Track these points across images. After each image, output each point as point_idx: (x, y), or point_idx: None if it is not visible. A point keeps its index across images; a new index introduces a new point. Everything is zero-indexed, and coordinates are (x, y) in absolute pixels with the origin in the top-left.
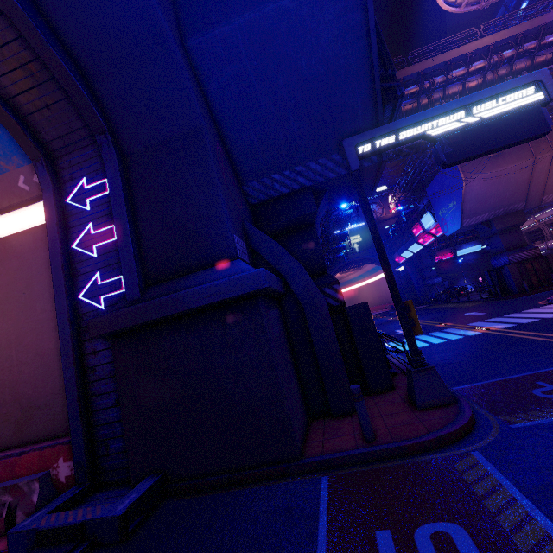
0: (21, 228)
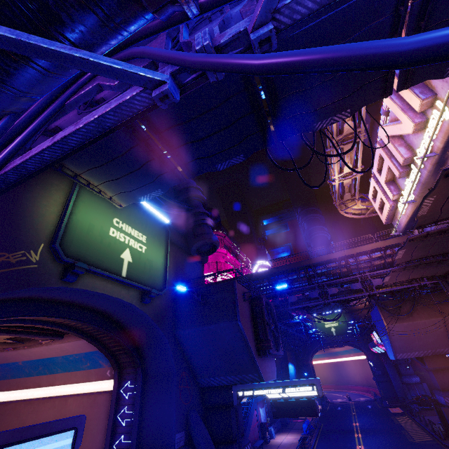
0: (103, 387)
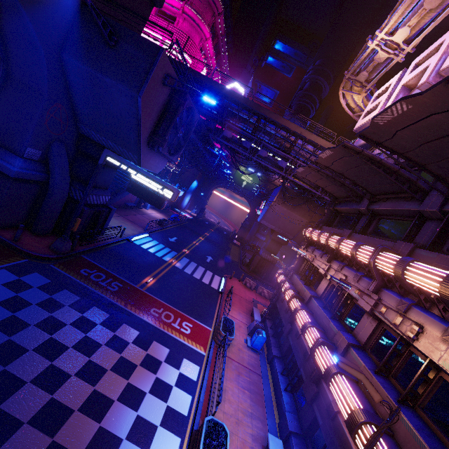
0: None
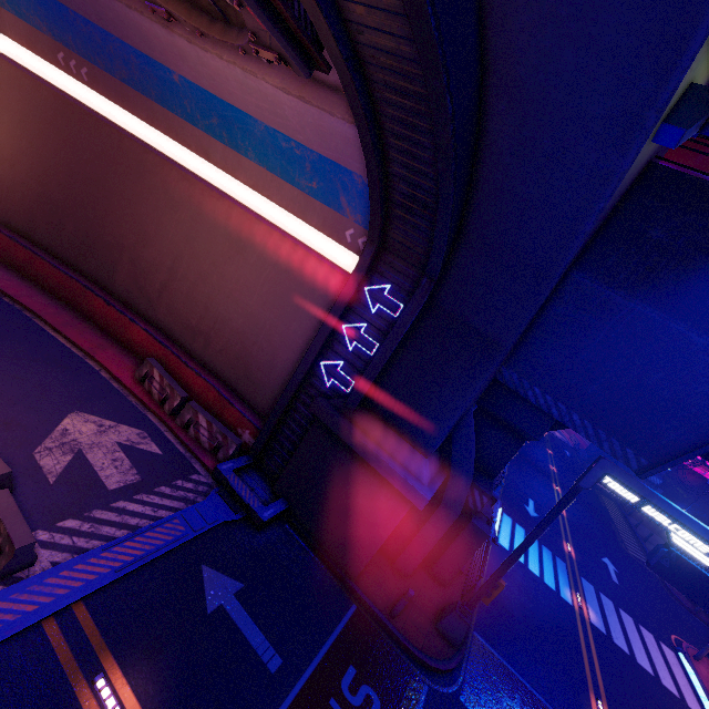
0: (322, 247)
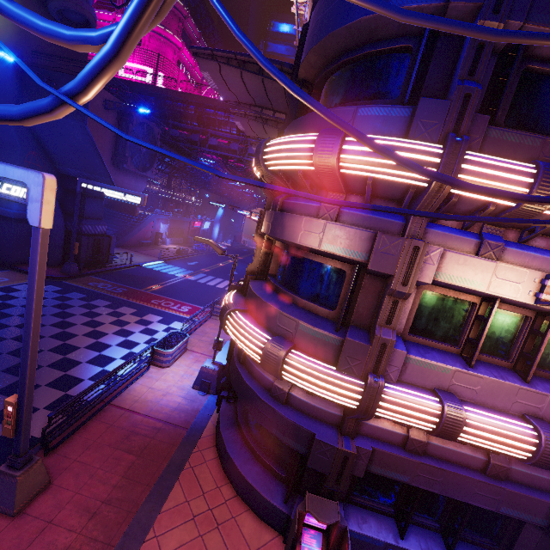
0: None
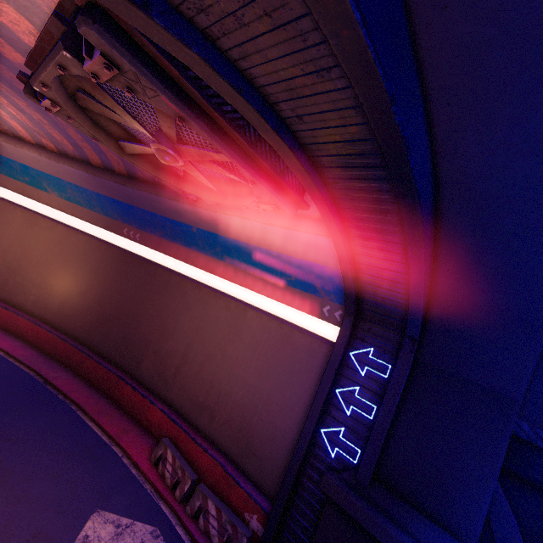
0: (303, 322)
